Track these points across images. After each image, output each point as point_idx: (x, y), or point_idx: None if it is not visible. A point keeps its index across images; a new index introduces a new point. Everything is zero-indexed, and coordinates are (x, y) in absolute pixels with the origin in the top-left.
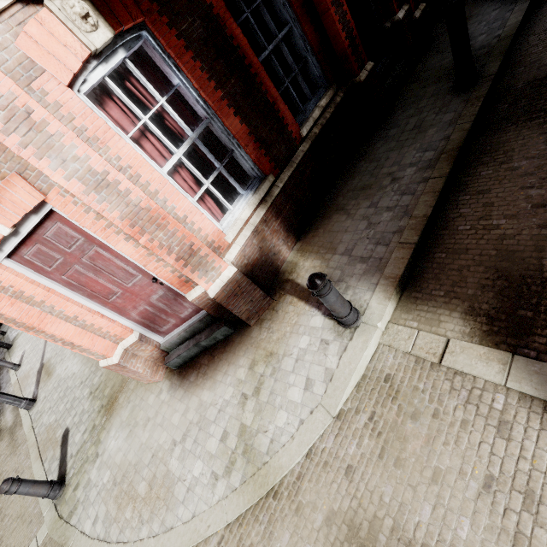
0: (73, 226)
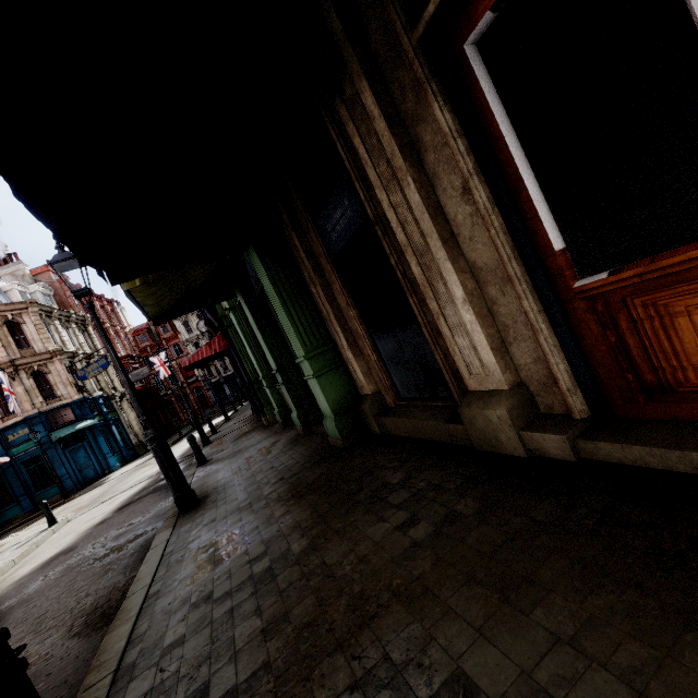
0: None
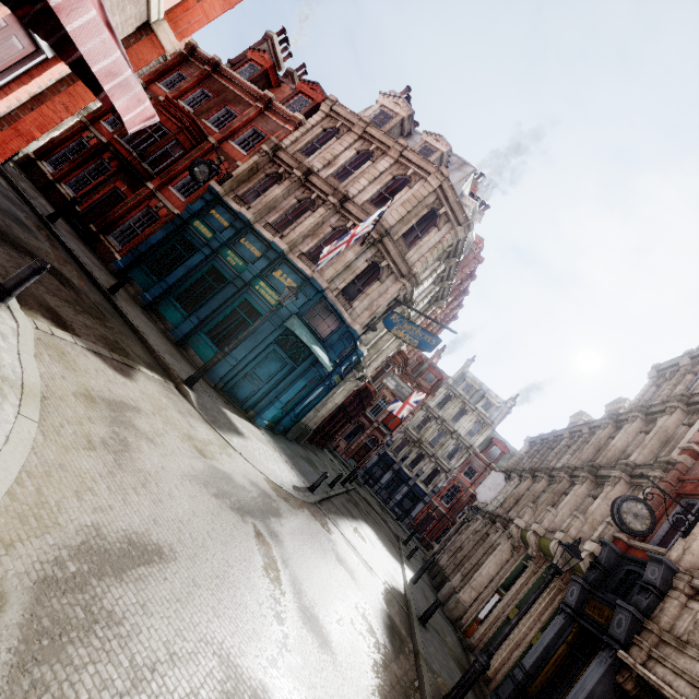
0: (14, 59)
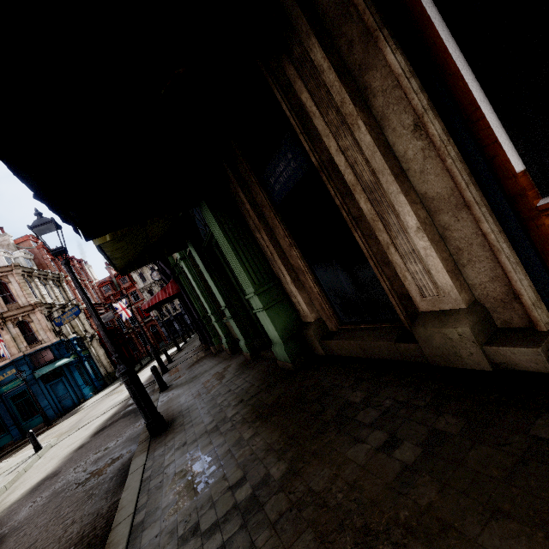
0: None
